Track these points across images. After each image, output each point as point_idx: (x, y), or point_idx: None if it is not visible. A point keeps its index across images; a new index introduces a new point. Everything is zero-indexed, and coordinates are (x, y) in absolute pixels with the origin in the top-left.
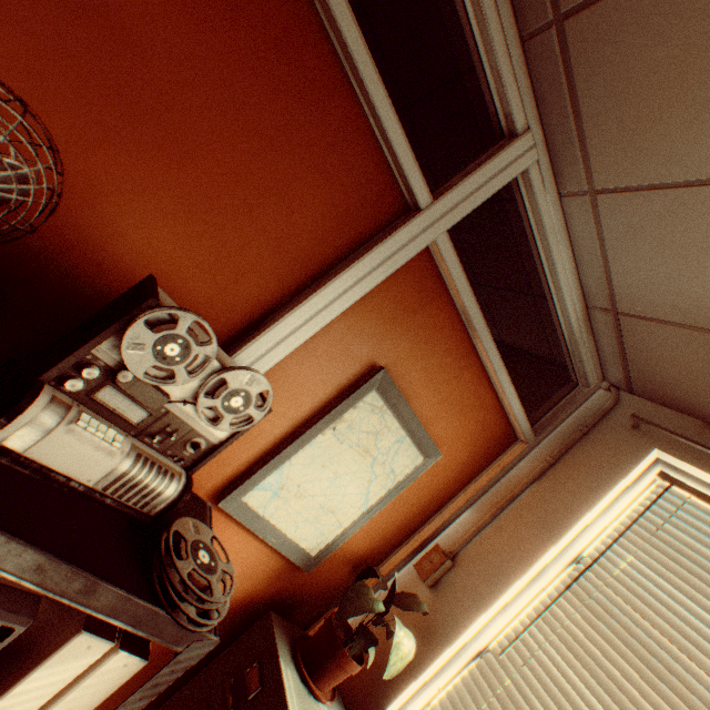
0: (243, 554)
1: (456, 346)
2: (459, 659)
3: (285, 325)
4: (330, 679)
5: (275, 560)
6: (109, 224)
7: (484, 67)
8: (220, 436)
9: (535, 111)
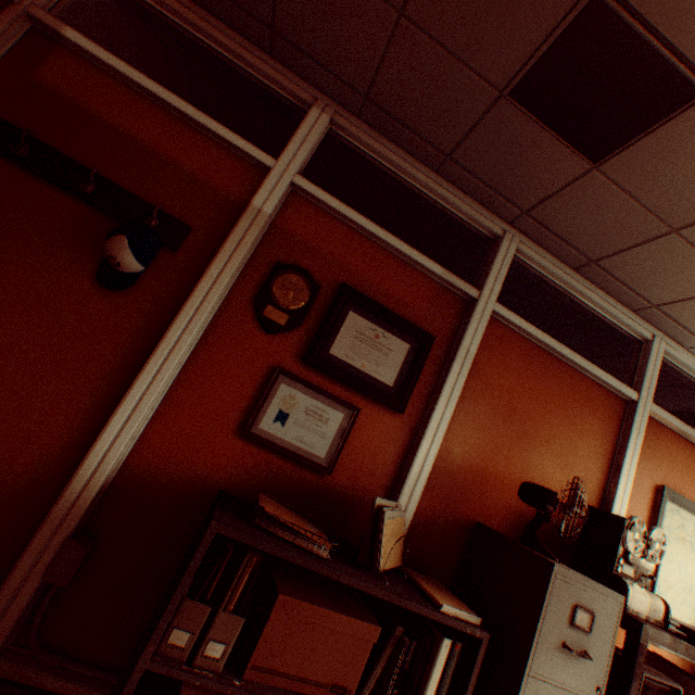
0: None
1: (683, 449)
2: None
3: (618, 492)
4: None
5: None
6: None
7: (617, 325)
8: (652, 566)
9: (651, 327)
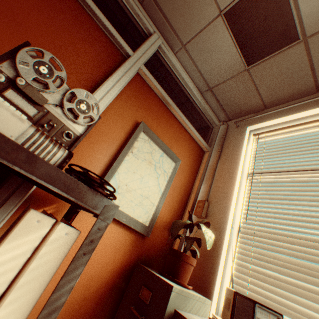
0: (111, 236)
1: (166, 113)
2: (233, 235)
3: None
4: (184, 274)
5: (129, 236)
6: None
7: (132, 14)
8: (79, 131)
9: (154, 26)
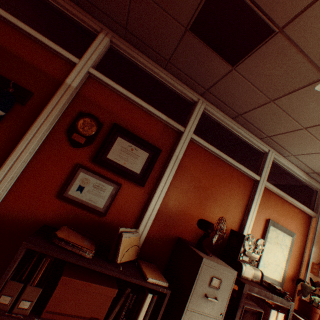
0: None
1: (280, 202)
2: None
3: (247, 222)
4: (314, 318)
5: None
6: (211, 221)
7: (253, 145)
8: (258, 256)
9: (268, 146)
